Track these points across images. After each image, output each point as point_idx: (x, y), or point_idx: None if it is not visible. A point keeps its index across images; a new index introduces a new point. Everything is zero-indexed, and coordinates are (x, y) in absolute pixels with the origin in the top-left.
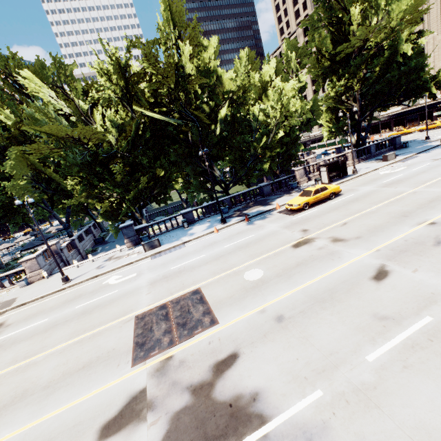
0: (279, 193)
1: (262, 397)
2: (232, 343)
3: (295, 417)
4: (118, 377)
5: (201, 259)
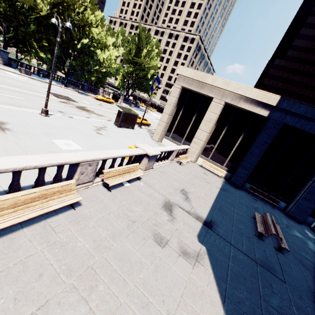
0: (90, 92)
1: (93, 111)
2: (85, 106)
3: (99, 114)
4: (55, 98)
5: (62, 91)
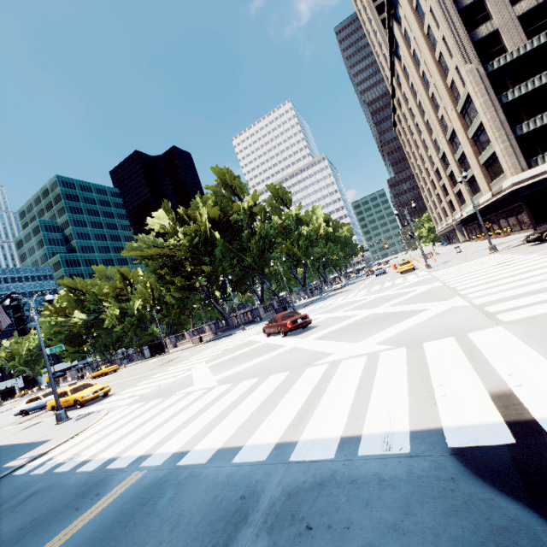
0: None
1: None
2: None
3: None
4: None
5: None
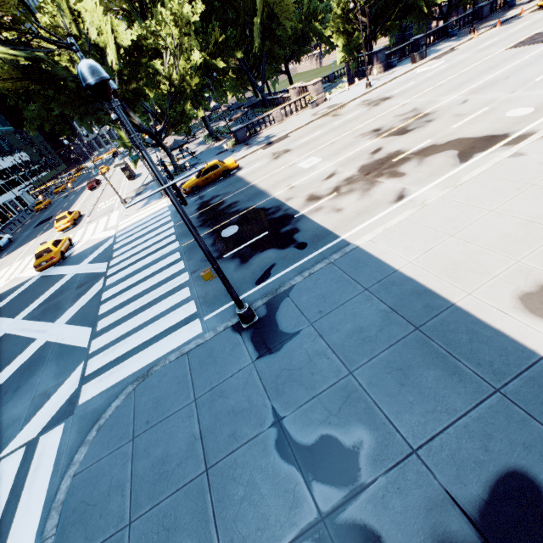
0: (497, 14)
1: None
2: None
3: None
4: None
5: (500, 38)
